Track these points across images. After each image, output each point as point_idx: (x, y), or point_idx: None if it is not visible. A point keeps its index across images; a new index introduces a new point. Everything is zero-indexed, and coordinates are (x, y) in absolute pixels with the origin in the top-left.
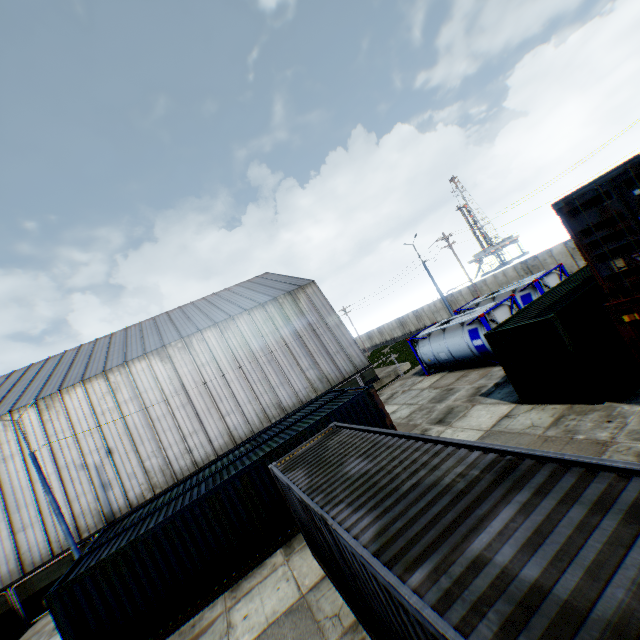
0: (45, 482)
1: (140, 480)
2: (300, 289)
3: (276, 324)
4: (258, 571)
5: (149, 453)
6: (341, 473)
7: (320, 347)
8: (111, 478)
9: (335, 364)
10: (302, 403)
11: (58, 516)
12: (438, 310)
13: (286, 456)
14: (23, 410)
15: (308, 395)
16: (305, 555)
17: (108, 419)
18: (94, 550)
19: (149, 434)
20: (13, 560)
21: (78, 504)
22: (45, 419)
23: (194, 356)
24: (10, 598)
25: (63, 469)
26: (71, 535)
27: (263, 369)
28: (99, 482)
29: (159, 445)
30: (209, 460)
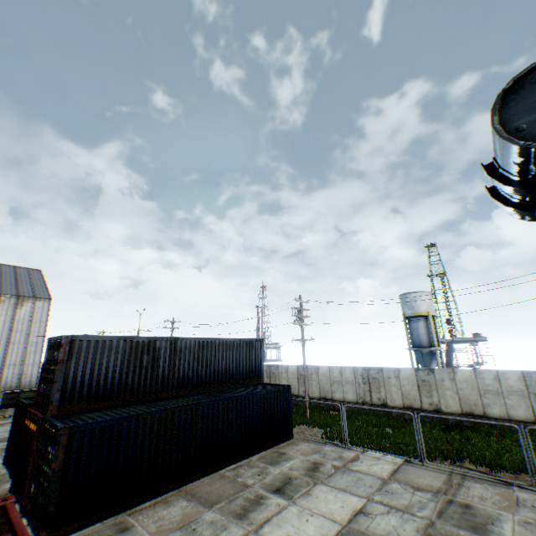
0: None
1: None
2: (33, 298)
3: None
4: None
5: None
6: None
7: (2, 353)
8: None
9: (2, 374)
10: None
11: None
12: None
13: None
14: None
15: None
16: None
17: None
18: None
19: None
20: None
21: None
22: None
23: None
24: None
25: None
26: None
27: None
28: None
29: None
30: None
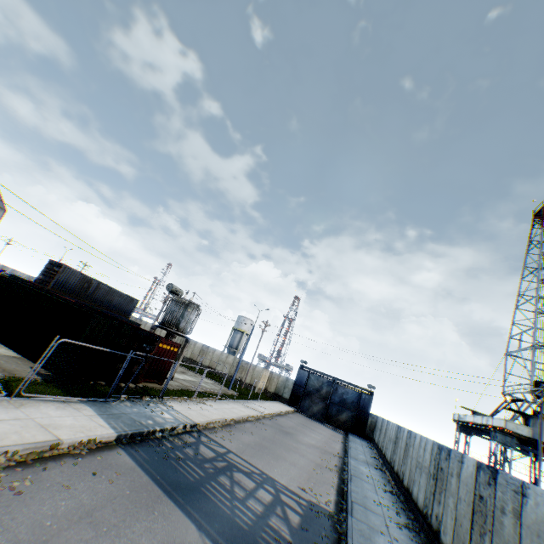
0: None
1: None
2: None
3: None
4: None
5: None
6: None
7: None
8: None
9: None
10: None
11: None
12: None
13: None
14: None
15: None
16: None
17: None
18: None
19: None
20: None
21: None
22: None
23: None
24: None
25: None
26: None
27: None
28: None
29: None
30: None
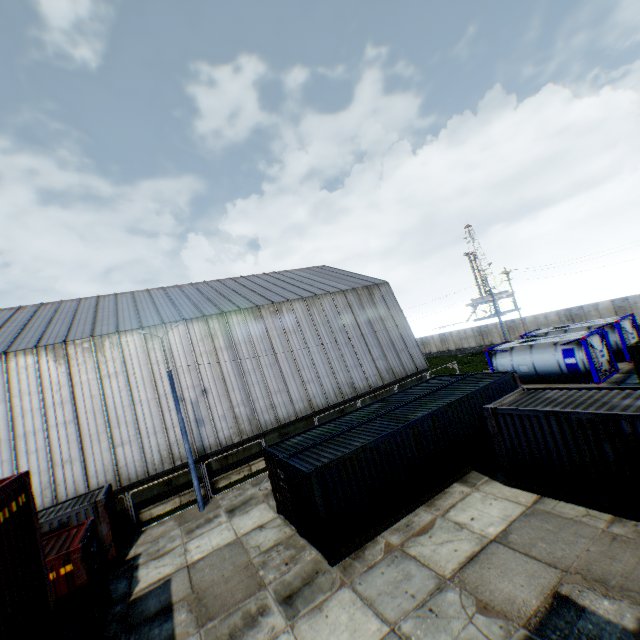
0: (177, 400)
1: (229, 424)
2: (376, 286)
3: (354, 312)
4: (447, 495)
5: (239, 401)
6: (621, 405)
7: (389, 342)
8: (204, 416)
9: (400, 360)
10: (371, 388)
11: (183, 435)
12: (467, 337)
13: (496, 402)
14: (129, 333)
15: (376, 382)
16: (496, 486)
17: (205, 361)
18: (293, 455)
19: (240, 383)
20: (110, 472)
21: (173, 433)
22: (149, 346)
23: (283, 322)
24: (126, 503)
25: (162, 397)
26: (191, 455)
27: (341, 349)
28: (193, 417)
29: (248, 395)
30: (290, 420)
